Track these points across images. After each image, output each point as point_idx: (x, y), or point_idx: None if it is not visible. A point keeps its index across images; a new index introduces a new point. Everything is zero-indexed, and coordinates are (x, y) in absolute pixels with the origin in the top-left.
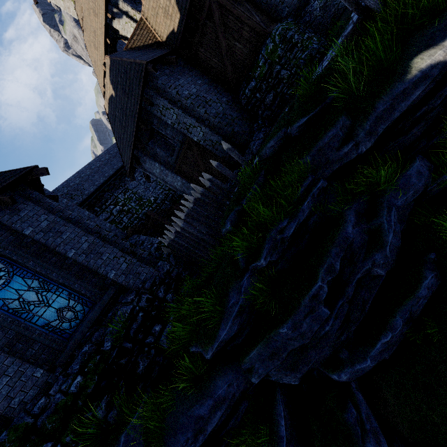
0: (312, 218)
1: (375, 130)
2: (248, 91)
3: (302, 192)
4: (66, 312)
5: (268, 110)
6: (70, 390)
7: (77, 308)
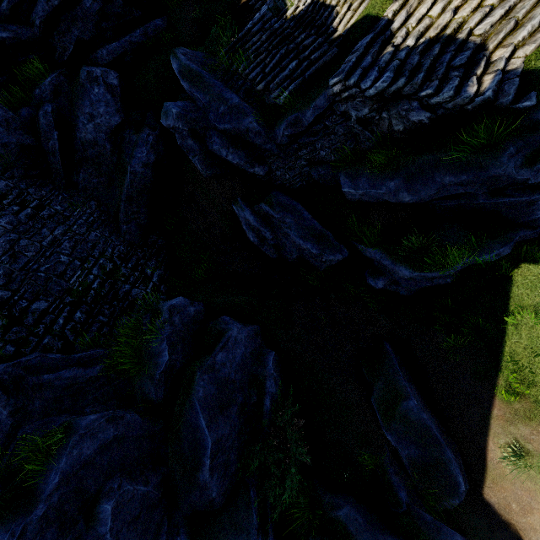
0: None
1: None
2: None
3: None
4: None
5: None
6: None
7: None
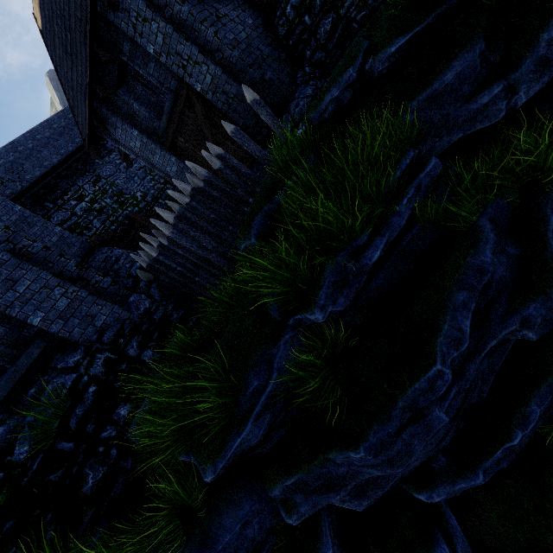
0: (411, 232)
1: None
2: (292, 9)
3: (396, 179)
4: None
5: (322, 49)
6: None
7: None
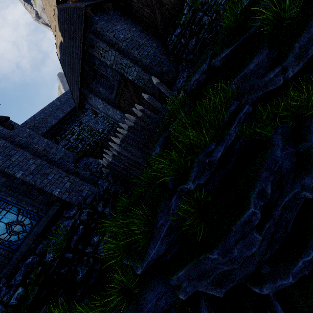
0: (238, 142)
1: (305, 52)
2: (175, 37)
3: (228, 117)
4: (14, 226)
5: (191, 53)
6: (10, 302)
7: (25, 222)
